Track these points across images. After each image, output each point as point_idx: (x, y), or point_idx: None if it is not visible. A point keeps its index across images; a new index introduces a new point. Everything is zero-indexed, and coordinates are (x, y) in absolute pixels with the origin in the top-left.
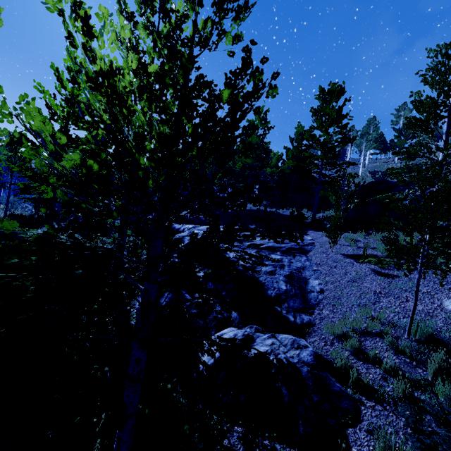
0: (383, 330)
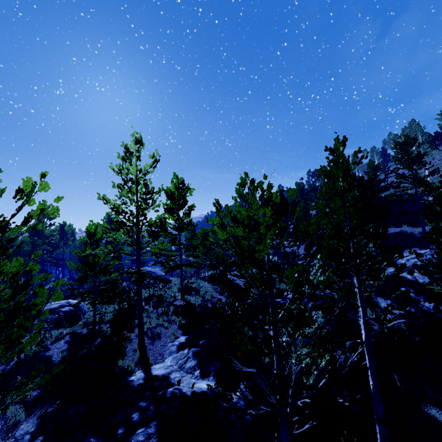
0: None
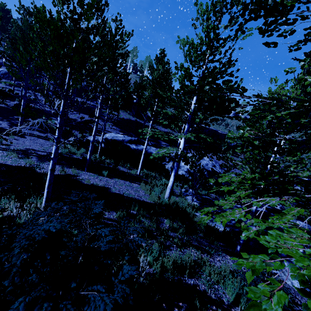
0: None
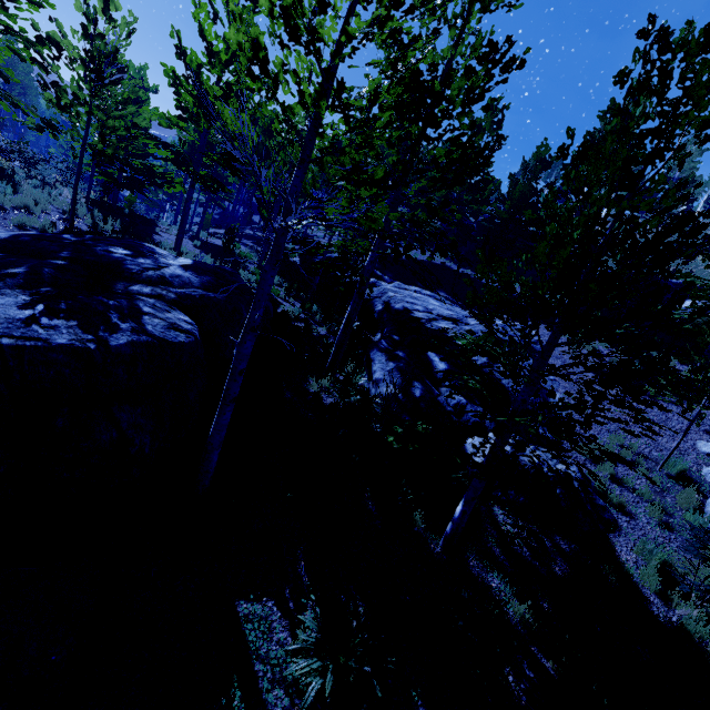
0: (636, 460)
